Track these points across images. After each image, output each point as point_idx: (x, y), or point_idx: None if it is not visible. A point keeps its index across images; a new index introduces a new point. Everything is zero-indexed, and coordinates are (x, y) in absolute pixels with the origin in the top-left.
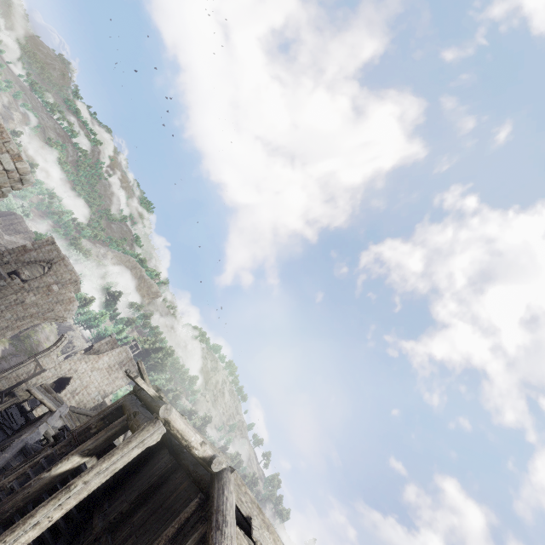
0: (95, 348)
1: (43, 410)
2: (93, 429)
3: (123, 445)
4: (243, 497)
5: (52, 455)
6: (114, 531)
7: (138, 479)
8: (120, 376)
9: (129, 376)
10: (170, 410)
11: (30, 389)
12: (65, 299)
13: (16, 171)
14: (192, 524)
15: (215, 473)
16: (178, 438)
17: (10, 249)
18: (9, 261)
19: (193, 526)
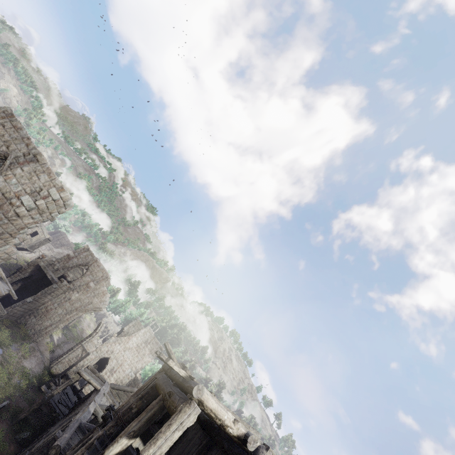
0: (125, 331)
1: (89, 388)
2: (134, 409)
3: (165, 429)
4: None
5: (103, 436)
6: None
7: None
8: (147, 353)
9: (160, 358)
10: (202, 390)
11: (79, 372)
12: (100, 292)
13: (61, 199)
14: None
15: (251, 451)
16: (212, 417)
17: (59, 258)
18: (58, 268)
19: None
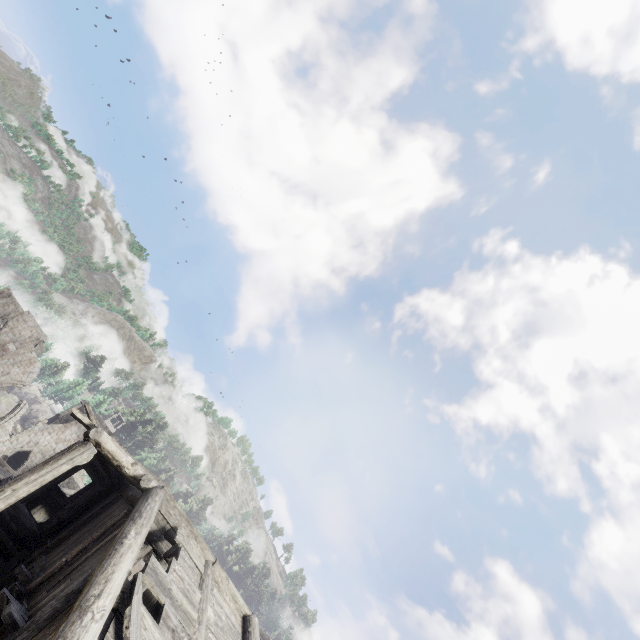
0: (63, 418)
1: None
2: None
3: (53, 462)
4: (172, 511)
5: None
6: (50, 553)
7: (82, 517)
8: None
9: (73, 416)
10: (101, 433)
11: None
12: (25, 360)
13: None
14: (116, 527)
15: (146, 490)
16: (109, 458)
17: None
18: None
19: (117, 528)
